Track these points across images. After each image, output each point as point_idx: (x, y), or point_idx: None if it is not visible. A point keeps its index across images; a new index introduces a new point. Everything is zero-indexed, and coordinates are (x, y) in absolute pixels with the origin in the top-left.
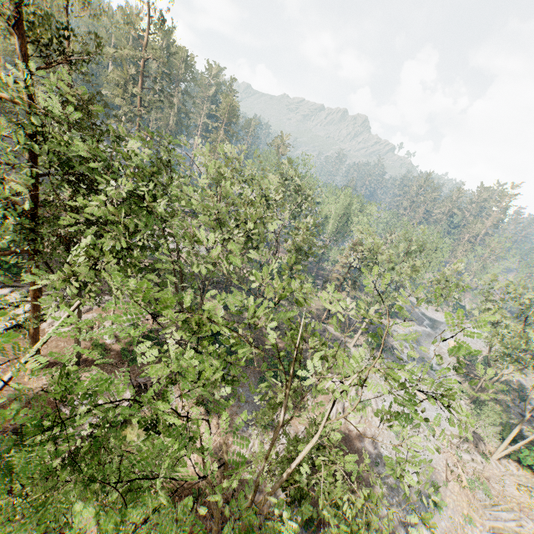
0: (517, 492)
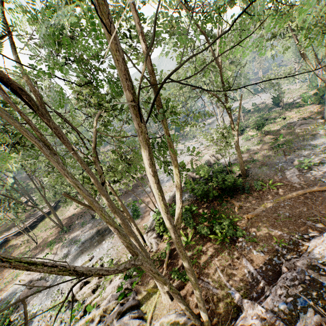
0: None
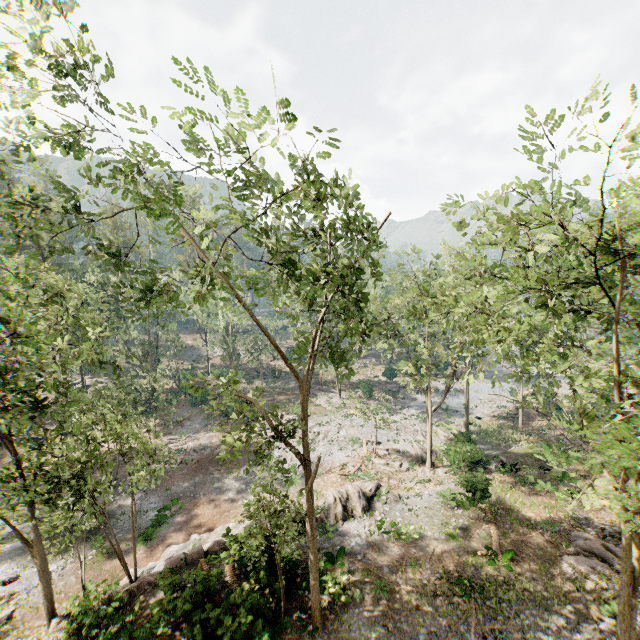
0: (413, 484)
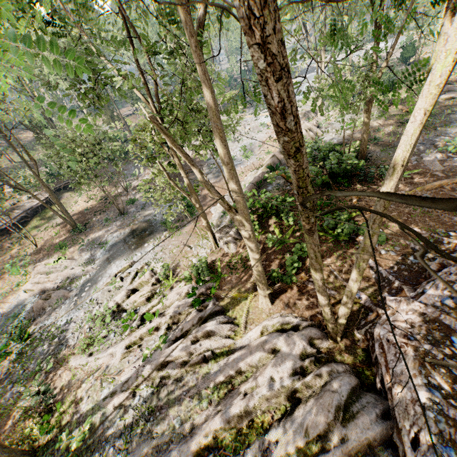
0: None
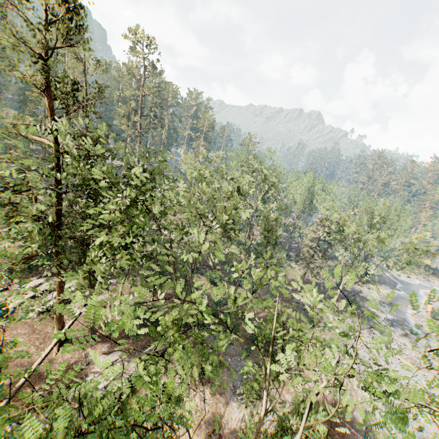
0: None
